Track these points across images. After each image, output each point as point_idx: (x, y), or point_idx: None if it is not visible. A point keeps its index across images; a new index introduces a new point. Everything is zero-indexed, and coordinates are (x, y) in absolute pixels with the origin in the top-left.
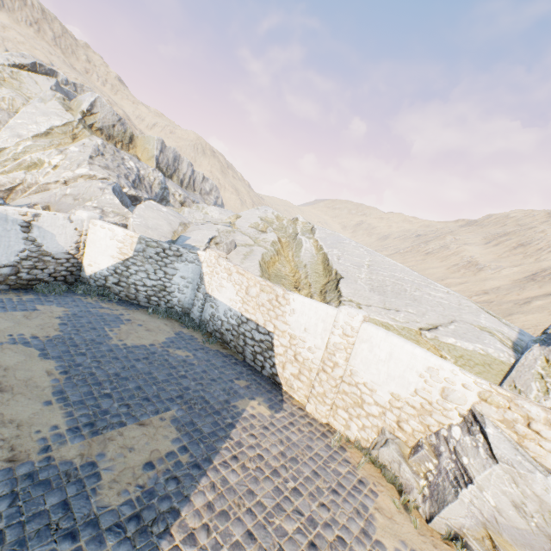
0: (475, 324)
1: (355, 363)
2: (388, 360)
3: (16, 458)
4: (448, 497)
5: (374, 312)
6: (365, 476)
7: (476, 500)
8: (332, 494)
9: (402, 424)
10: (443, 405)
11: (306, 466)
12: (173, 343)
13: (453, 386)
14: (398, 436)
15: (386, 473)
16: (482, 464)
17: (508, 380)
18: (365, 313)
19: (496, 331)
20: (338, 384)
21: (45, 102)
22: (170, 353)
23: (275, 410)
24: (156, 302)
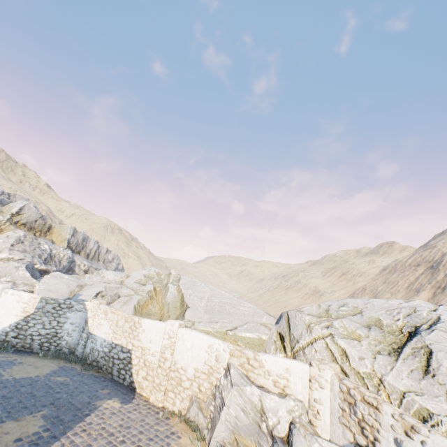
0: (259, 322)
1: (176, 355)
2: (192, 347)
3: None
4: (216, 421)
5: (201, 325)
6: (177, 430)
7: (228, 416)
8: (148, 440)
9: (201, 387)
10: (217, 366)
11: (136, 429)
12: (55, 373)
13: (220, 352)
14: (199, 397)
15: (191, 424)
16: (228, 391)
17: (263, 348)
18: (182, 322)
19: (270, 324)
20: (168, 373)
21: None
22: (52, 379)
23: (125, 403)
24: (47, 347)
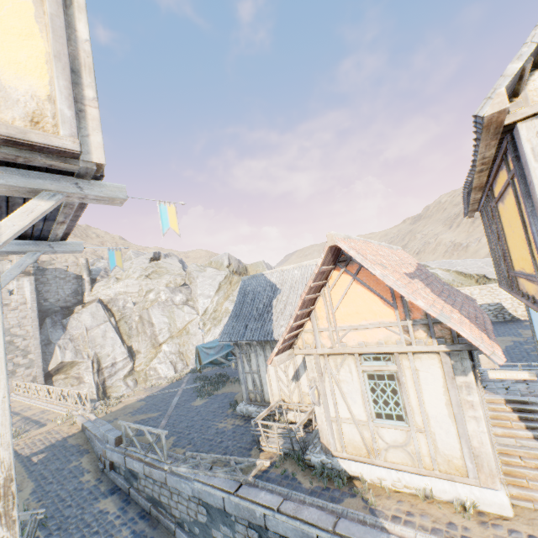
0: None
1: None
2: None
3: (523, 339)
4: None
5: None
6: None
7: None
8: None
9: None
10: None
11: None
12: None
13: None
14: None
15: None
16: None
17: None
18: None
19: None
20: None
21: (202, 271)
22: None
23: None
24: None
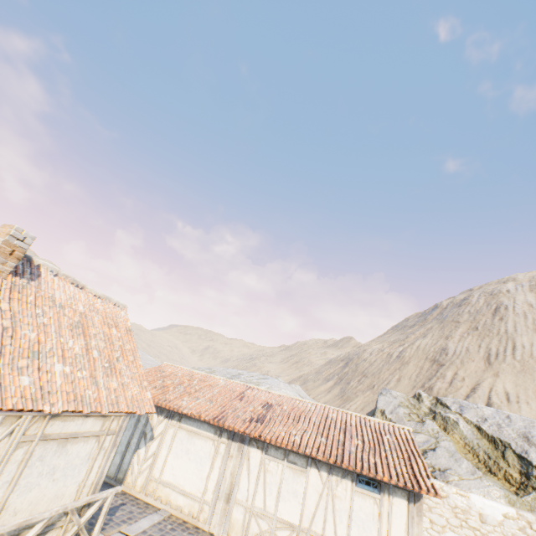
0: None
1: None
2: None
3: None
4: None
5: None
6: None
7: None
8: None
9: None
10: None
11: None
12: None
13: None
14: None
15: None
16: None
17: None
18: None
19: None
20: None
21: None
22: None
23: None
24: None
